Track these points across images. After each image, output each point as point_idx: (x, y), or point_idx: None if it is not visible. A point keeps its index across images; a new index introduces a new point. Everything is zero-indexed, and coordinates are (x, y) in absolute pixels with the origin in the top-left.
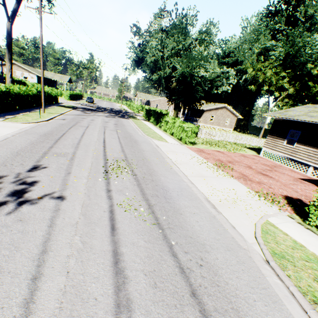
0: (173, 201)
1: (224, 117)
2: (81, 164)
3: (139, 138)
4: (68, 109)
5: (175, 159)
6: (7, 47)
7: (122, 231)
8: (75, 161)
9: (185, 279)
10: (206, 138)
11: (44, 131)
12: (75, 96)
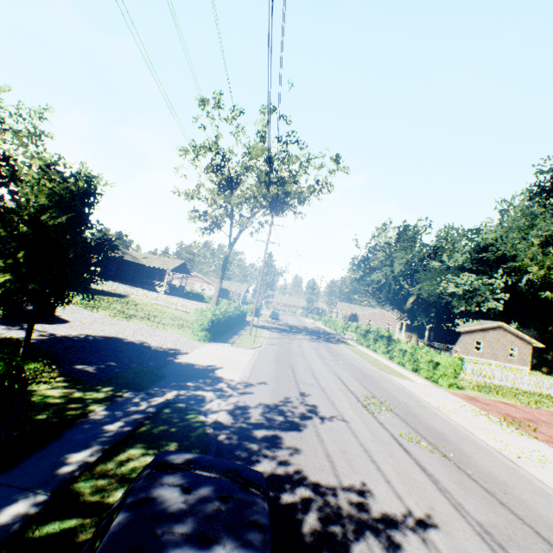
0: (454, 444)
1: (503, 343)
2: (335, 396)
3: (372, 373)
4: (264, 330)
5: (436, 404)
6: (222, 269)
7: (415, 453)
8: (327, 392)
9: (490, 495)
10: (475, 380)
11: (272, 359)
12: (256, 310)
